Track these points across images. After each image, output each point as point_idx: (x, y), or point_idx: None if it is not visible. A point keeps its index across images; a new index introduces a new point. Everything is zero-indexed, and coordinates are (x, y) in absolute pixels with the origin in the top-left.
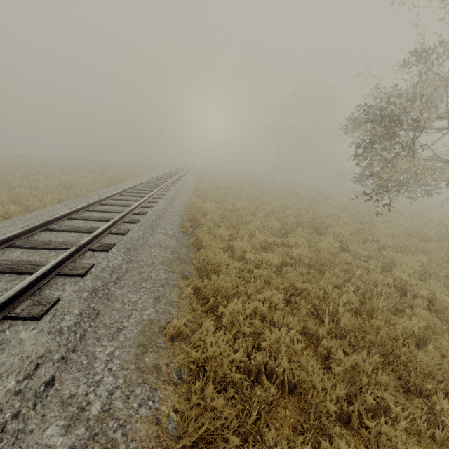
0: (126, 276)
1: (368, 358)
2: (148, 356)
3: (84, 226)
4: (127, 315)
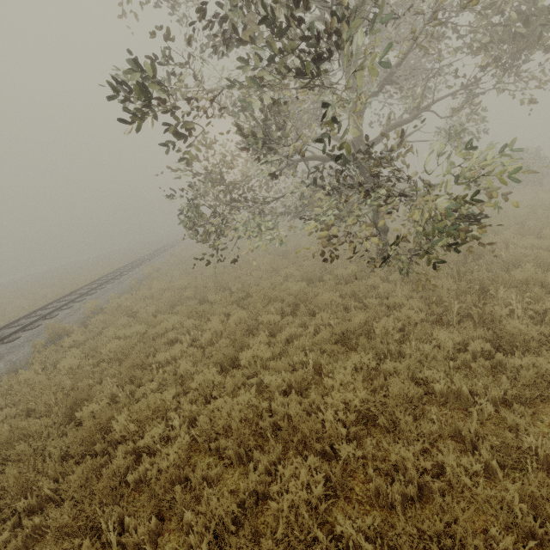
0: None
1: None
2: None
3: None
4: None
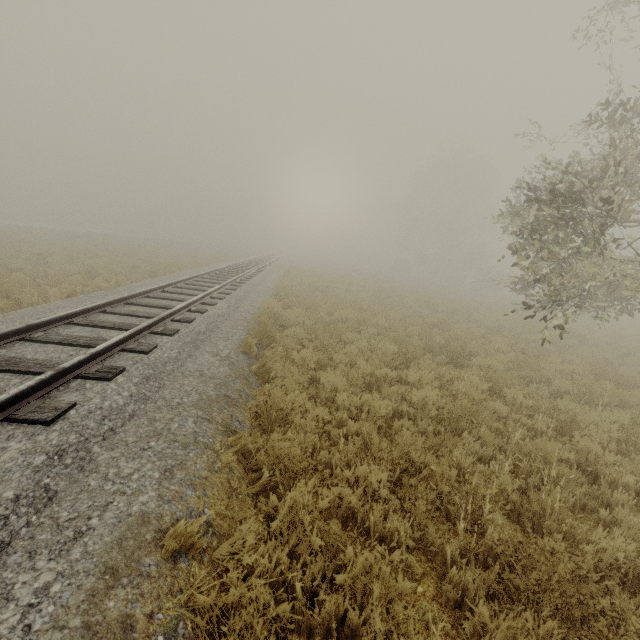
0: (128, 425)
1: (536, 626)
2: (116, 595)
3: (87, 337)
4: (103, 503)
